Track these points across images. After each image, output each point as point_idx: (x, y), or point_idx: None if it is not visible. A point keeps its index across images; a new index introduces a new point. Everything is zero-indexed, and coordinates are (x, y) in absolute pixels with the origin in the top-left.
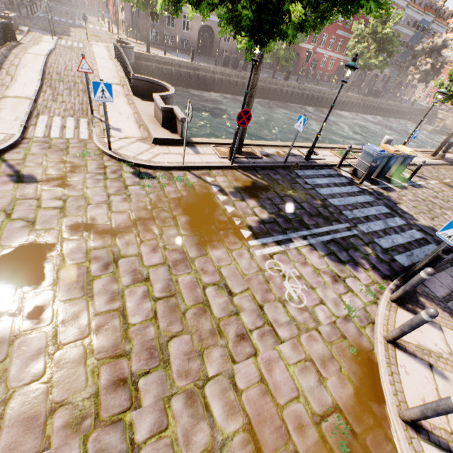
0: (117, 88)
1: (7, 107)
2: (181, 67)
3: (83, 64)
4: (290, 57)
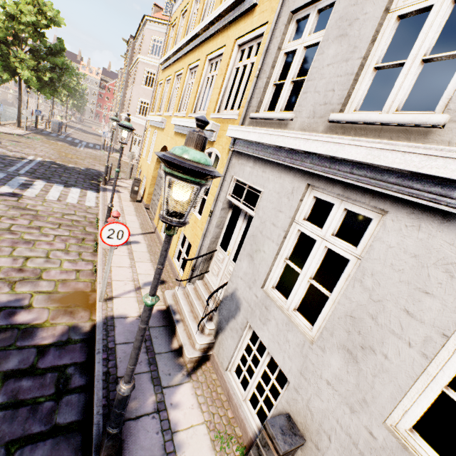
0: None
1: None
2: None
3: None
4: None
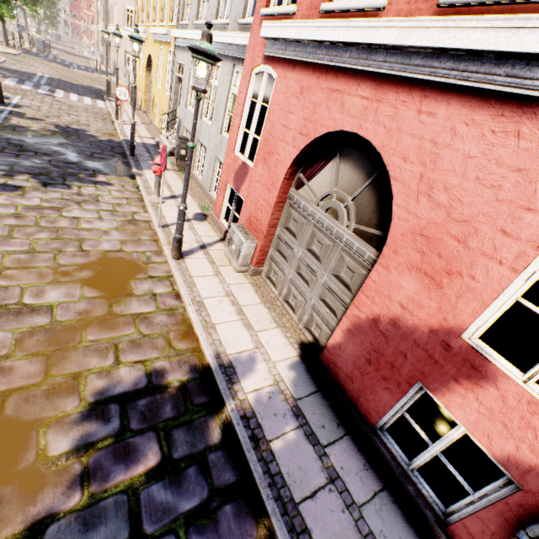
0: None
1: None
2: None
3: None
4: None
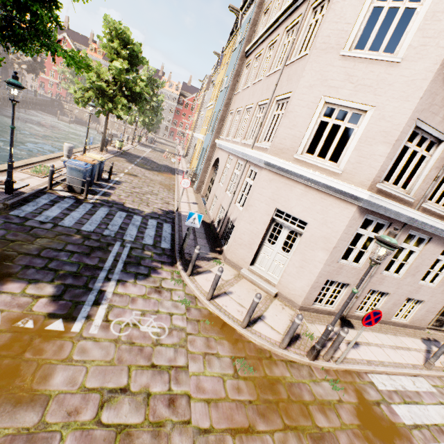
0: None
1: None
2: None
3: None
4: None
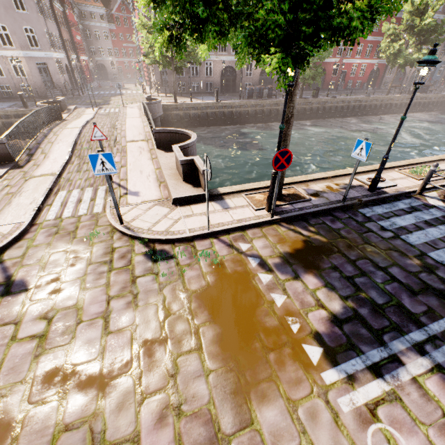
0: (142, 144)
1: (29, 189)
2: (207, 109)
3: (96, 132)
4: (317, 74)
